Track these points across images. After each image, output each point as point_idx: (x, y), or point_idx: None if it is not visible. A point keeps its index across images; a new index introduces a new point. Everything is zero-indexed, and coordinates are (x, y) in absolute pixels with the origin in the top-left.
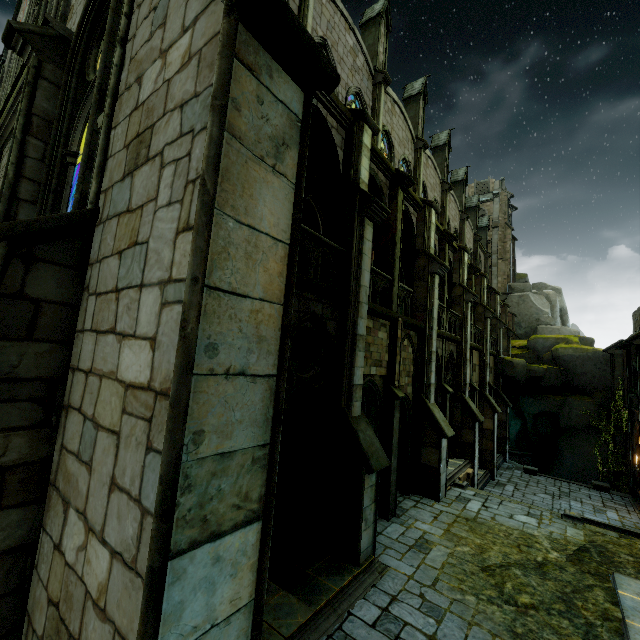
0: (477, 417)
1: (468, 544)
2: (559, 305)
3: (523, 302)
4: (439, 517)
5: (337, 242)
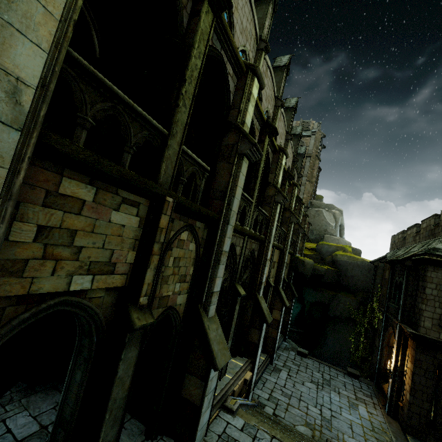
0: (266, 318)
1: None
2: (340, 222)
3: (318, 215)
4: None
5: None
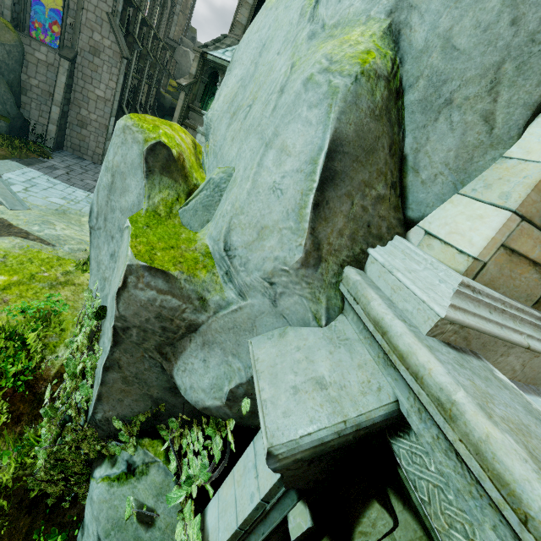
0: None
1: None
2: None
3: (185, 56)
4: None
5: None
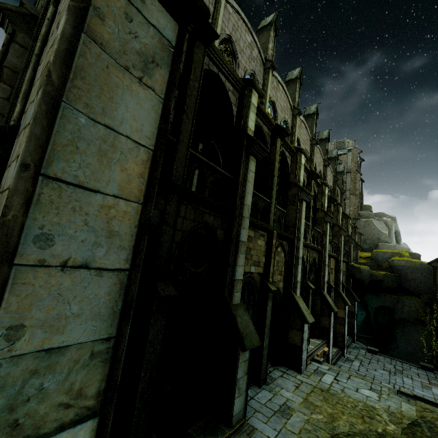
0: (332, 308)
1: (322, 412)
2: (394, 229)
3: (368, 225)
4: (300, 387)
5: (229, 172)
